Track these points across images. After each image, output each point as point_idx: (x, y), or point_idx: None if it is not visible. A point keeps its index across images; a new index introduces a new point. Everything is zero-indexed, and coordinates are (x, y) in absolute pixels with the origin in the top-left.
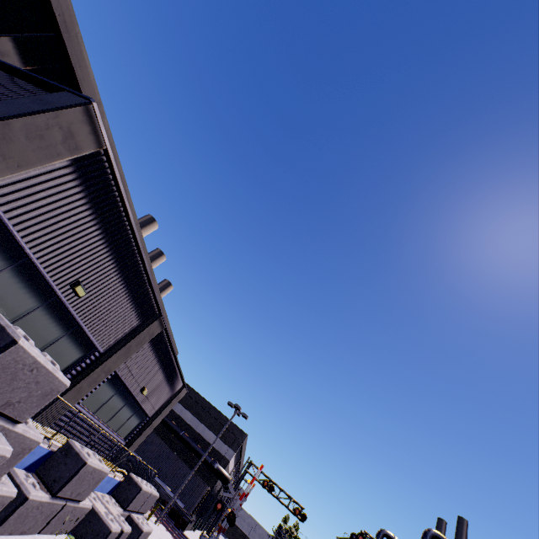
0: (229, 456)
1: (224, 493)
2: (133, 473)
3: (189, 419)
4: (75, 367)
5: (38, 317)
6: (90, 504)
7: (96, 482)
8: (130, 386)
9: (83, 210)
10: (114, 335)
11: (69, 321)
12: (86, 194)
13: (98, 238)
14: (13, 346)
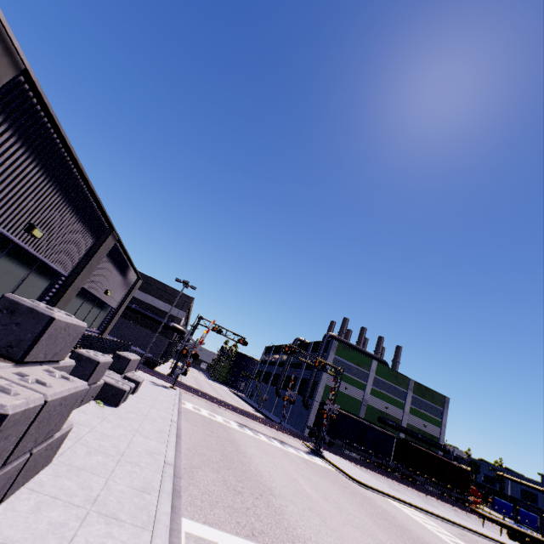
0: (181, 316)
1: (187, 343)
2: (117, 351)
3: (136, 294)
4: (47, 294)
5: (1, 265)
6: (103, 380)
7: (106, 369)
8: (96, 292)
9: (16, 151)
10: (74, 259)
11: (30, 260)
12: (13, 130)
13: (39, 176)
14: (53, 322)
